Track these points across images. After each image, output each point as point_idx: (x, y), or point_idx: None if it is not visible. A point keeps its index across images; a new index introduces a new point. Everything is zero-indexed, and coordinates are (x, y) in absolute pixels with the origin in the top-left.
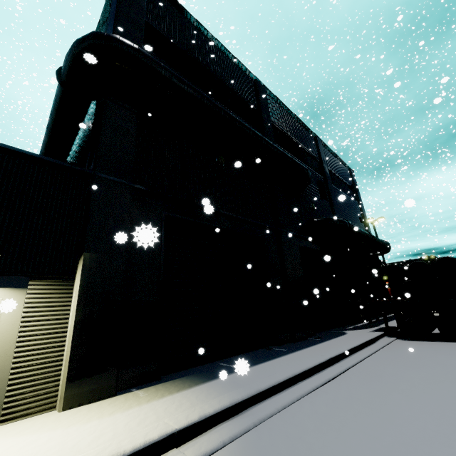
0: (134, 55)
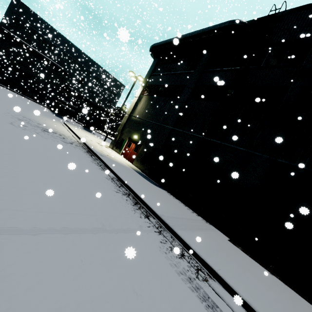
0: (0, 29)
